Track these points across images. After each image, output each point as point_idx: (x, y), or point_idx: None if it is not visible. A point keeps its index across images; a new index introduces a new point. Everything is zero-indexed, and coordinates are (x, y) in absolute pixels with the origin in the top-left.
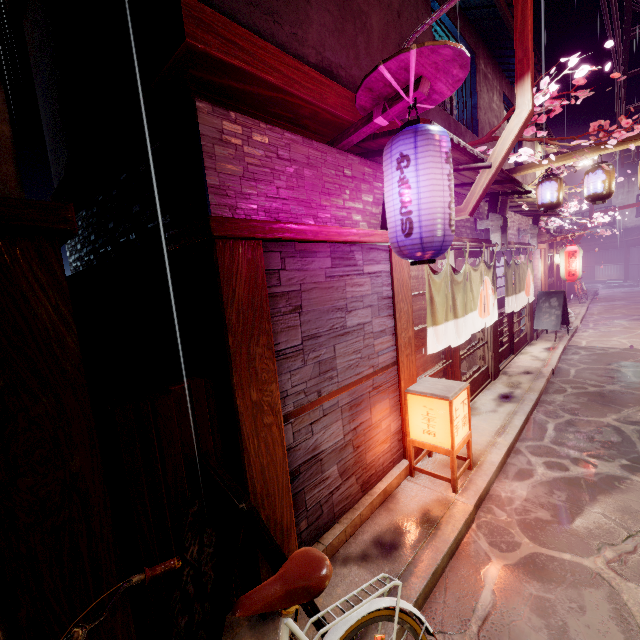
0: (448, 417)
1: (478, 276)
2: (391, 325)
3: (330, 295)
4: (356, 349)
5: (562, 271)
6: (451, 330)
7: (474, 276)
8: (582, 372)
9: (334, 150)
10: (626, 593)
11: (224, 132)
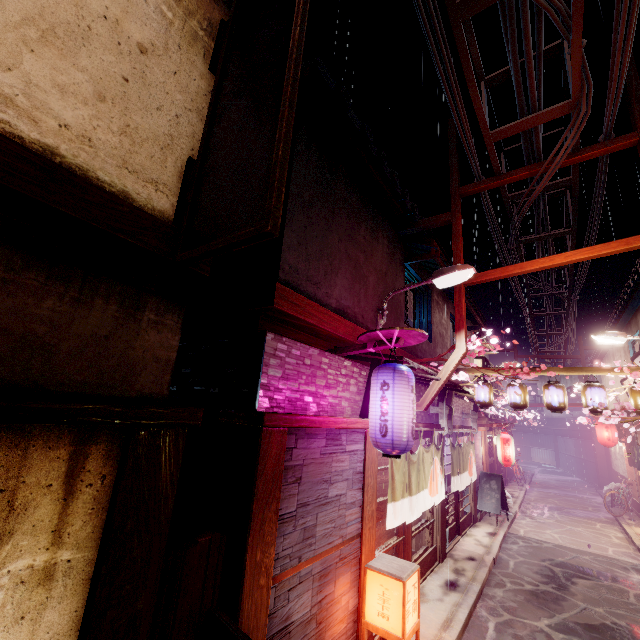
0: (401, 600)
1: (429, 456)
2: (360, 497)
3: (321, 469)
4: (332, 518)
5: (499, 455)
6: (406, 506)
7: (426, 456)
8: (520, 565)
9: (337, 357)
10: None
11: (277, 349)
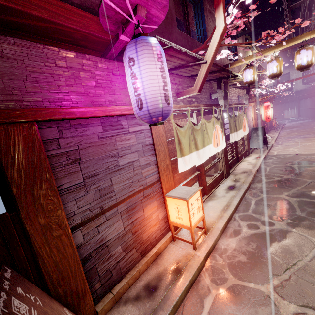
0: (187, 209)
1: (211, 125)
2: (154, 159)
3: (104, 149)
4: (128, 177)
5: (263, 116)
6: (195, 157)
7: (208, 125)
8: (273, 169)
9: (103, 59)
10: (282, 308)
11: (4, 51)
